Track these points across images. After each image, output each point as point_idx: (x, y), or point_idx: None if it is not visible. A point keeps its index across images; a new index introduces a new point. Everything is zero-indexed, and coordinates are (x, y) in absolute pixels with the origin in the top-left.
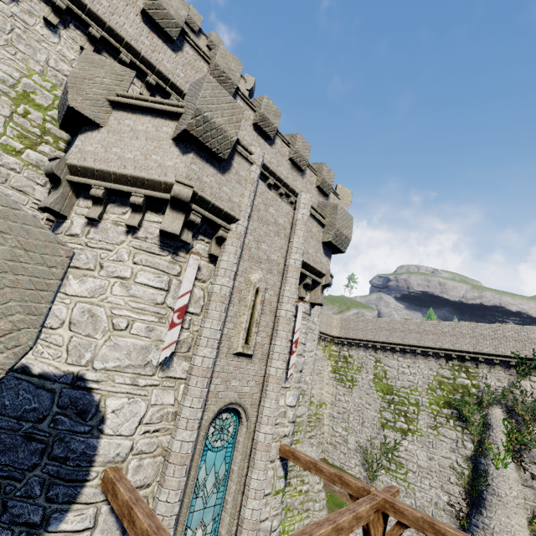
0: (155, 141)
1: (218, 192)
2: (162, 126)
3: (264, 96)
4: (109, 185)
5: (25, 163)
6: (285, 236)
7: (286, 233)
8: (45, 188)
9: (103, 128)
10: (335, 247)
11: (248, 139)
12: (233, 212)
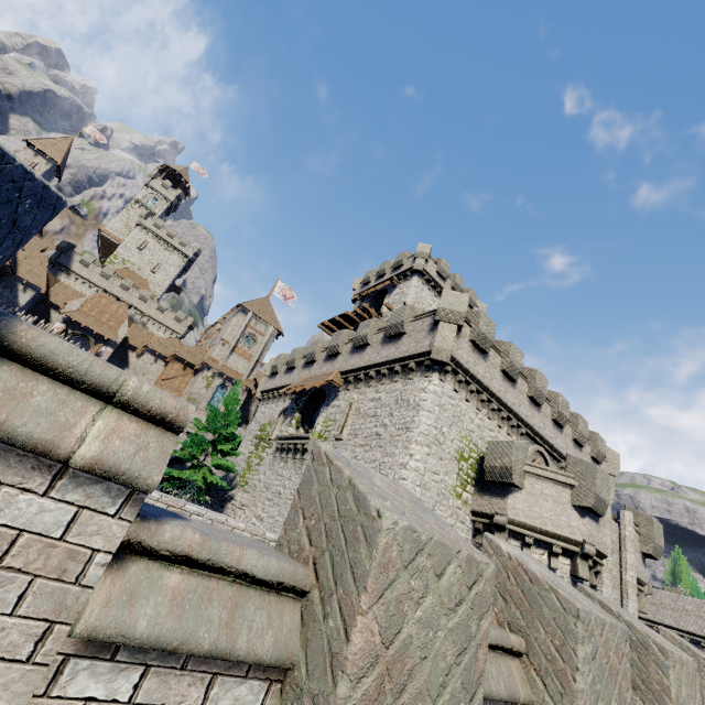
0: (560, 504)
1: (597, 539)
2: (561, 492)
3: (559, 395)
4: (536, 536)
5: (462, 502)
6: (616, 551)
7: (616, 547)
8: (469, 516)
9: (522, 490)
10: (652, 556)
11: (549, 433)
12: (604, 551)
